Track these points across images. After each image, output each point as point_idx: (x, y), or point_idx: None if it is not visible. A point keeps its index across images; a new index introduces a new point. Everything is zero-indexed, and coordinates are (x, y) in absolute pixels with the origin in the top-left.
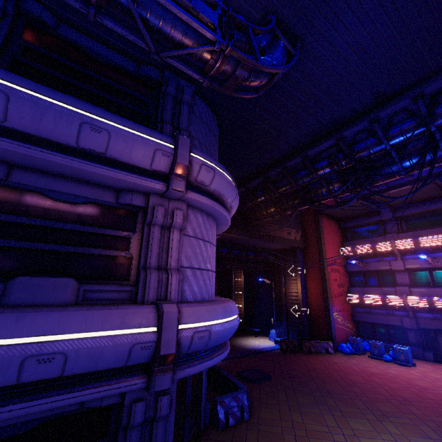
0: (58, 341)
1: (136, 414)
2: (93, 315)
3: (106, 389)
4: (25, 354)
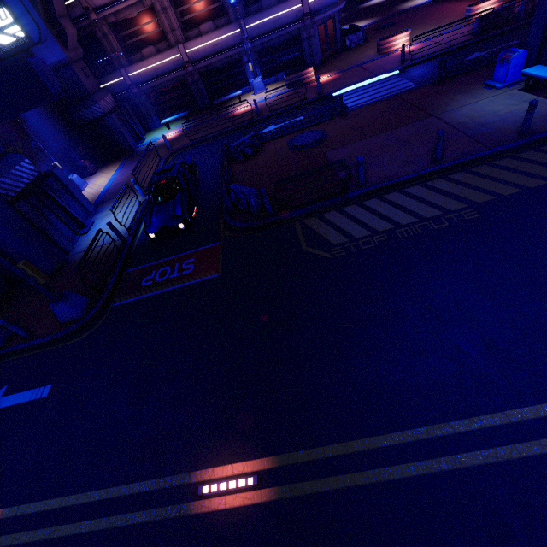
0: (278, 16)
1: (304, 35)
2: (283, 6)
3: (293, 28)
4: (274, 20)
